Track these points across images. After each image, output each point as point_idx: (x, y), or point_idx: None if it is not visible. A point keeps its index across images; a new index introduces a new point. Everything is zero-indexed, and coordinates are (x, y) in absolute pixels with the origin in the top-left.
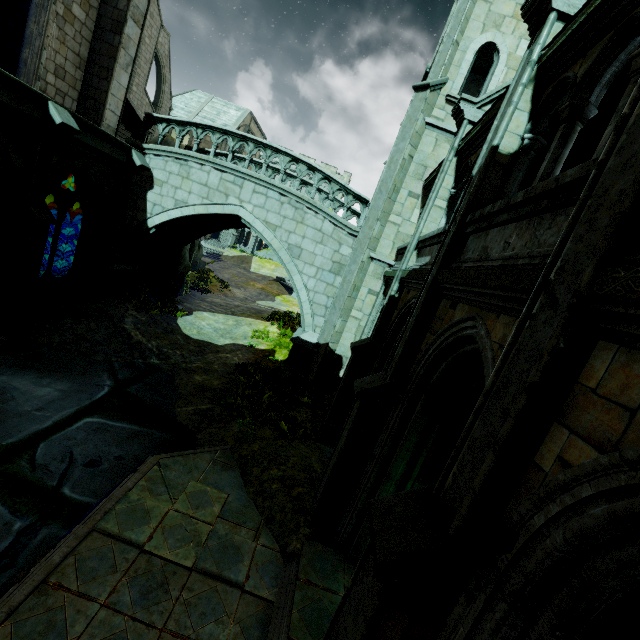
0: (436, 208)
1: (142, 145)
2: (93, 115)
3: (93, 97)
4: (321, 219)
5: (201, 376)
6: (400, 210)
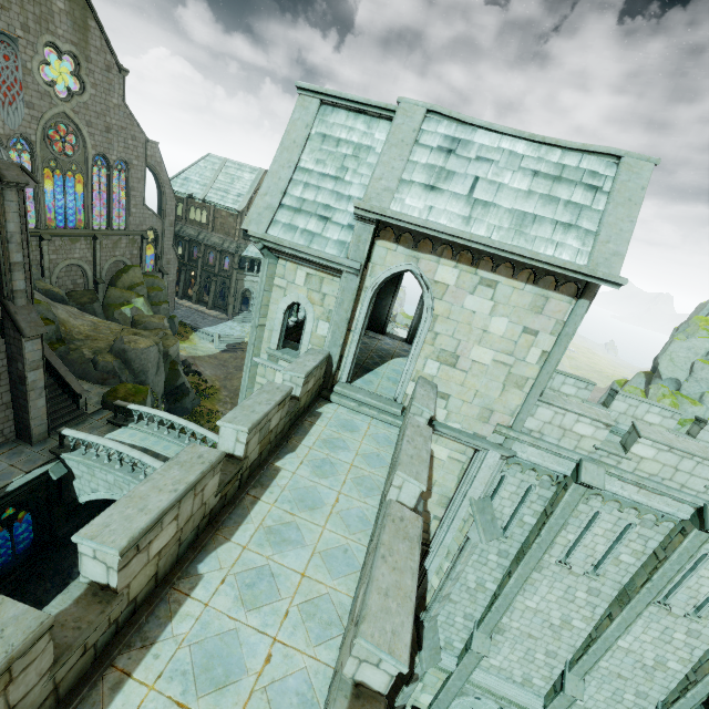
0: None
1: (60, 455)
2: (26, 433)
3: (22, 422)
4: None
5: None
6: None
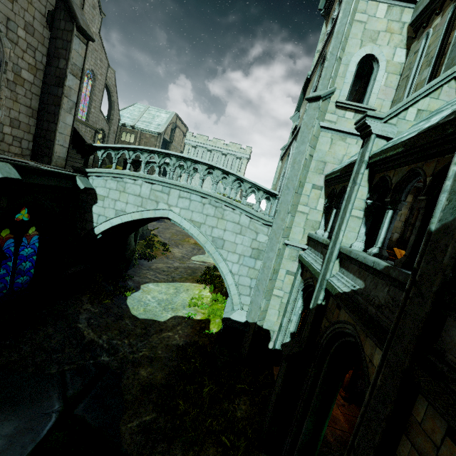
0: (353, 218)
1: (85, 170)
2: (45, 151)
3: (44, 137)
4: (238, 214)
5: (146, 369)
6: (306, 201)
